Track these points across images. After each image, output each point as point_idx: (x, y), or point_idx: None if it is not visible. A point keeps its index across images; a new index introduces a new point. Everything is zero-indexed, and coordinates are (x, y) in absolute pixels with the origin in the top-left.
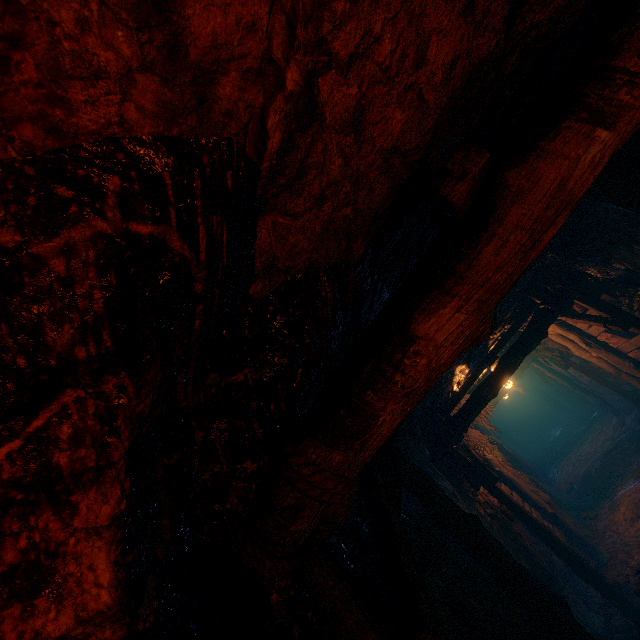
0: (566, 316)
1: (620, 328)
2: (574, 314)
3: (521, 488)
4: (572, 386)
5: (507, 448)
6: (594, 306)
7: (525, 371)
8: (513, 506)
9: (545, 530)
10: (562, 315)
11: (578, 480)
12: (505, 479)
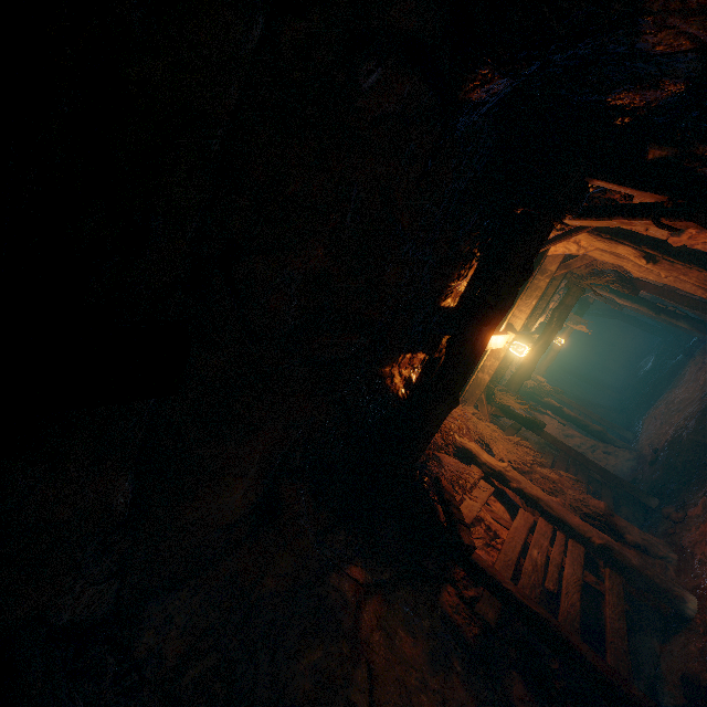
0: (587, 218)
1: (692, 222)
2: (601, 210)
3: (552, 511)
4: (655, 312)
5: (568, 411)
6: (630, 182)
7: (590, 300)
8: (502, 593)
9: (557, 635)
10: (559, 221)
11: (665, 446)
12: (527, 499)
